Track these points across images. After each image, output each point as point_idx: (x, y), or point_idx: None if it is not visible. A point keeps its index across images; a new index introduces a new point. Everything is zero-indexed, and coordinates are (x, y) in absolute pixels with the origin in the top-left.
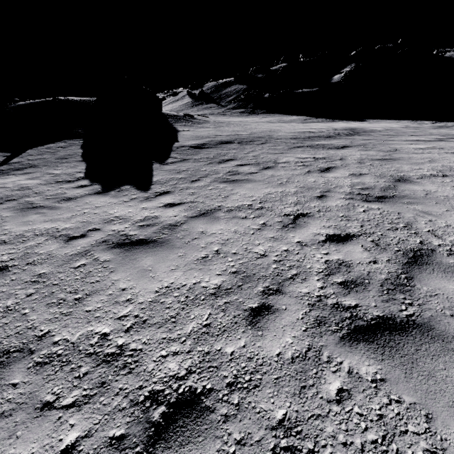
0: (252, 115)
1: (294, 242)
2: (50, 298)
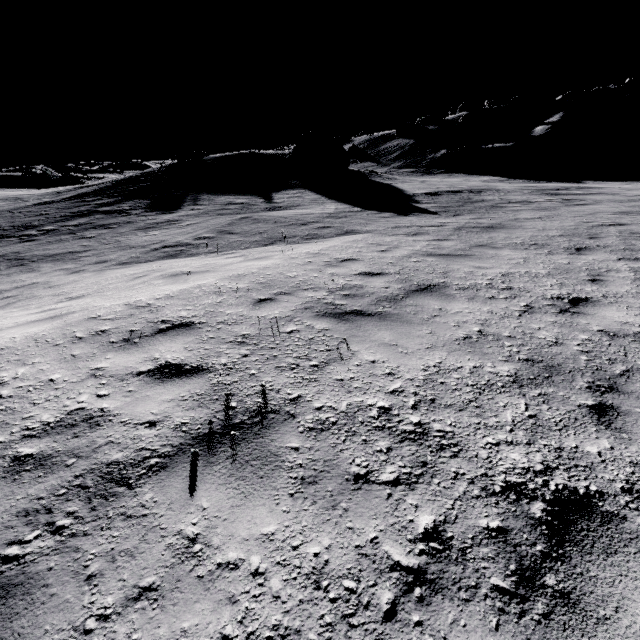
0: (427, 175)
1: (589, 226)
2: (472, 237)
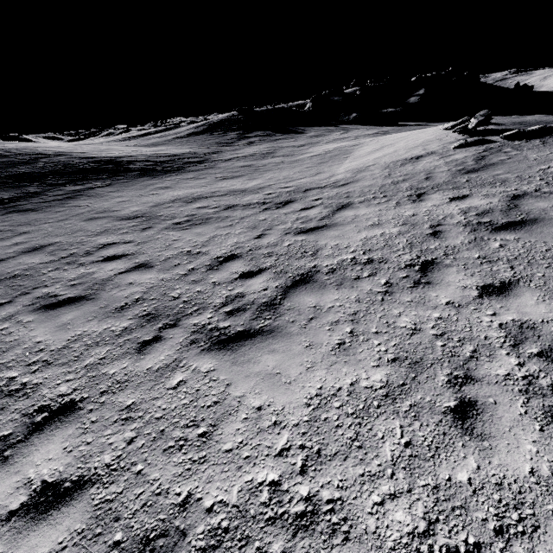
0: None
1: None
2: None
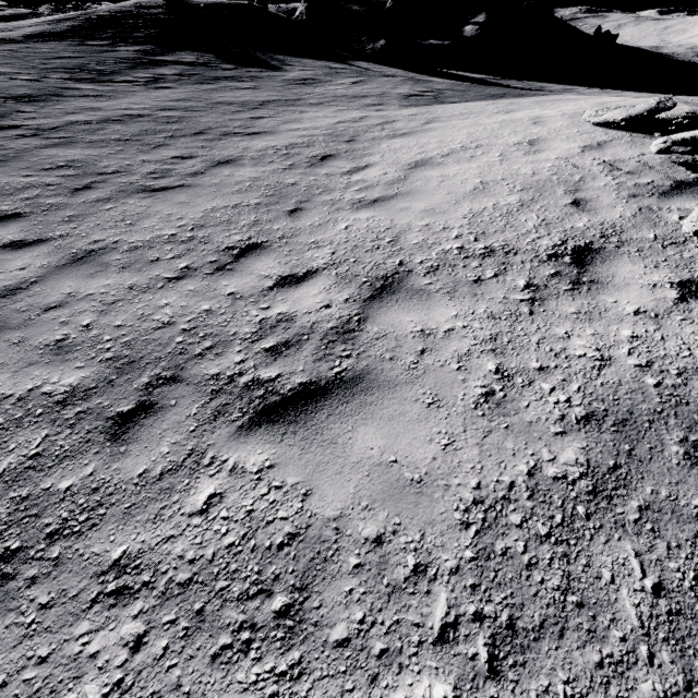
0: None
1: None
2: None
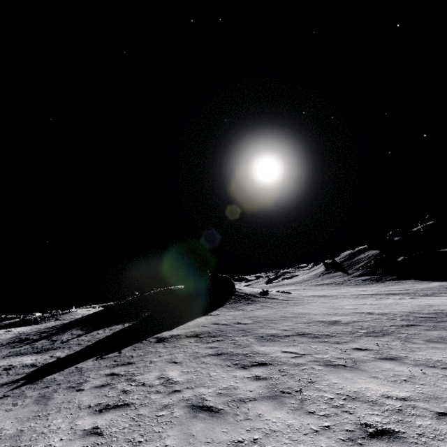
0: (373, 283)
1: None
2: None
